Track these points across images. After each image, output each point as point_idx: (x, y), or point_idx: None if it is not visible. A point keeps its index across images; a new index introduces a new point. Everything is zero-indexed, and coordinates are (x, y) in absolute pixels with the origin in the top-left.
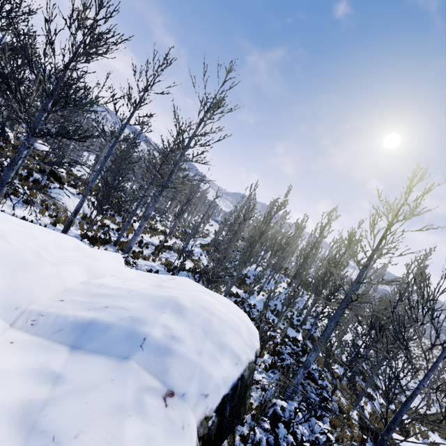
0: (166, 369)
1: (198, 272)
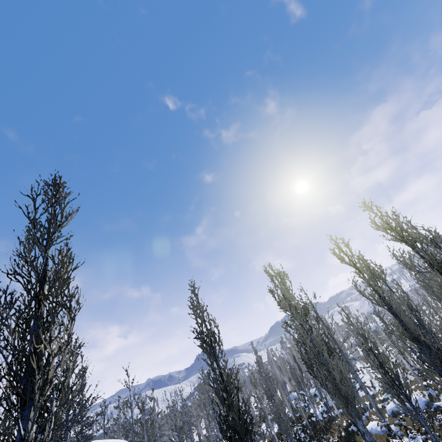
0: None
1: (271, 440)
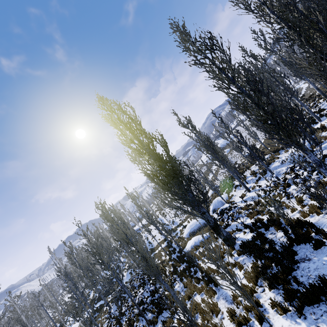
0: None
1: None
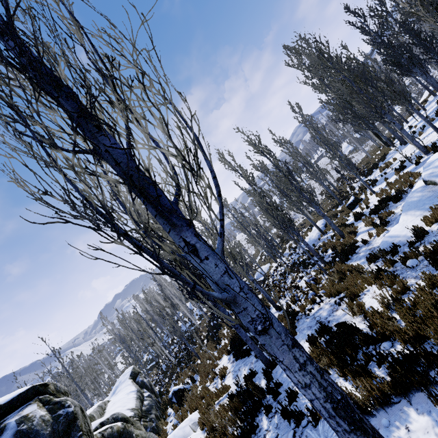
0: (122, 382)
1: None
